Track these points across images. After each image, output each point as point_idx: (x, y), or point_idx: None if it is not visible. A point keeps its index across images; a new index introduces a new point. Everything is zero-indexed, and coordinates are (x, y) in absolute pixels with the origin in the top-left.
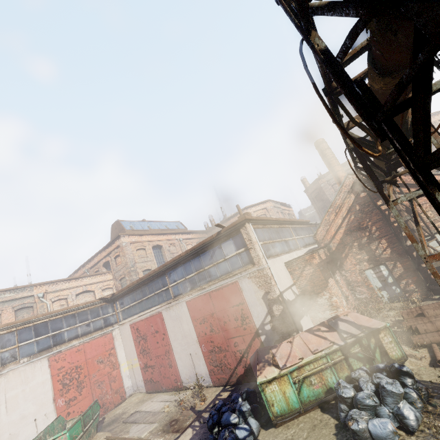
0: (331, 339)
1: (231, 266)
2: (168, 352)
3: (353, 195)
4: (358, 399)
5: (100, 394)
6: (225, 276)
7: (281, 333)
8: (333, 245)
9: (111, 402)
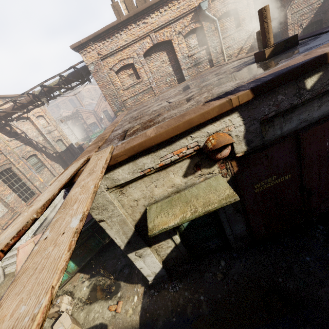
0: None
1: None
2: None
3: None
4: None
5: None
6: None
7: None
8: None
9: None
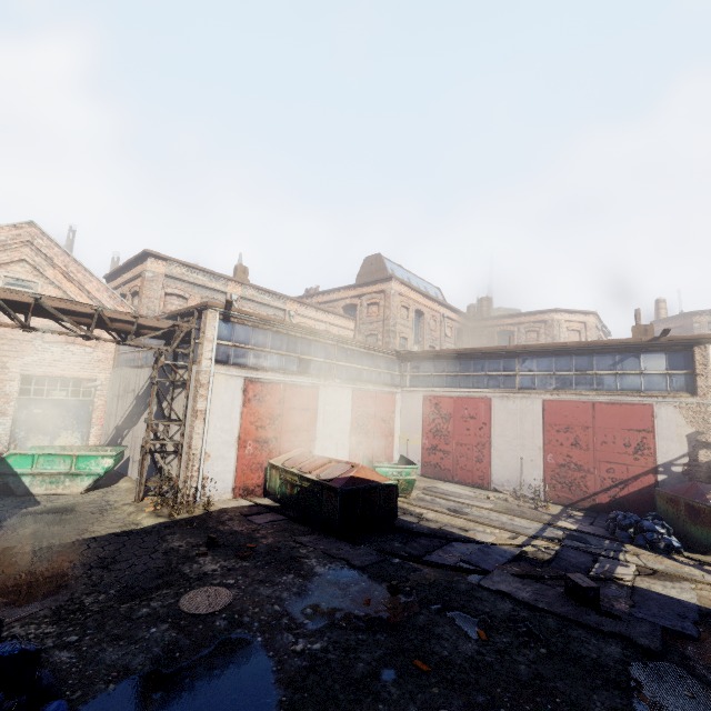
0: None
1: (647, 384)
2: (482, 444)
3: None
4: None
5: (377, 452)
6: (630, 392)
7: (697, 481)
8: None
9: None
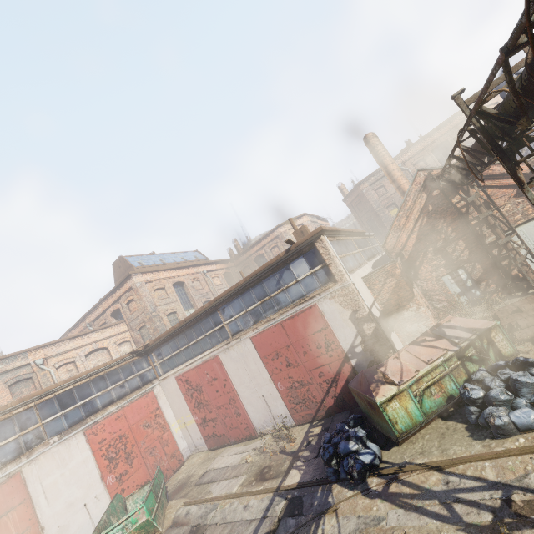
0: (442, 347)
1: (305, 288)
2: (233, 399)
3: (424, 194)
4: (492, 397)
5: (154, 462)
6: (298, 300)
7: (375, 352)
8: (405, 254)
9: (169, 469)
